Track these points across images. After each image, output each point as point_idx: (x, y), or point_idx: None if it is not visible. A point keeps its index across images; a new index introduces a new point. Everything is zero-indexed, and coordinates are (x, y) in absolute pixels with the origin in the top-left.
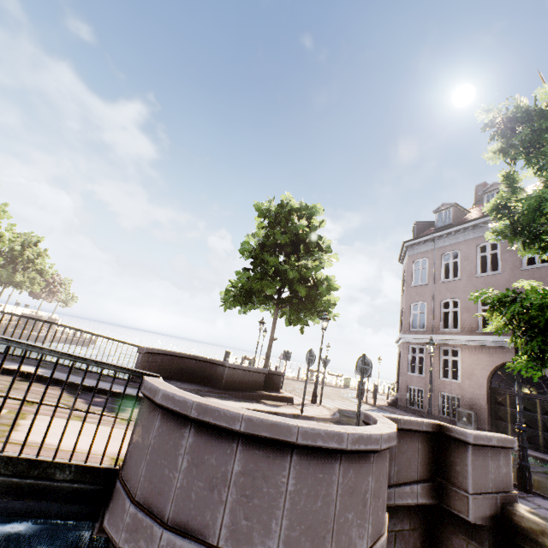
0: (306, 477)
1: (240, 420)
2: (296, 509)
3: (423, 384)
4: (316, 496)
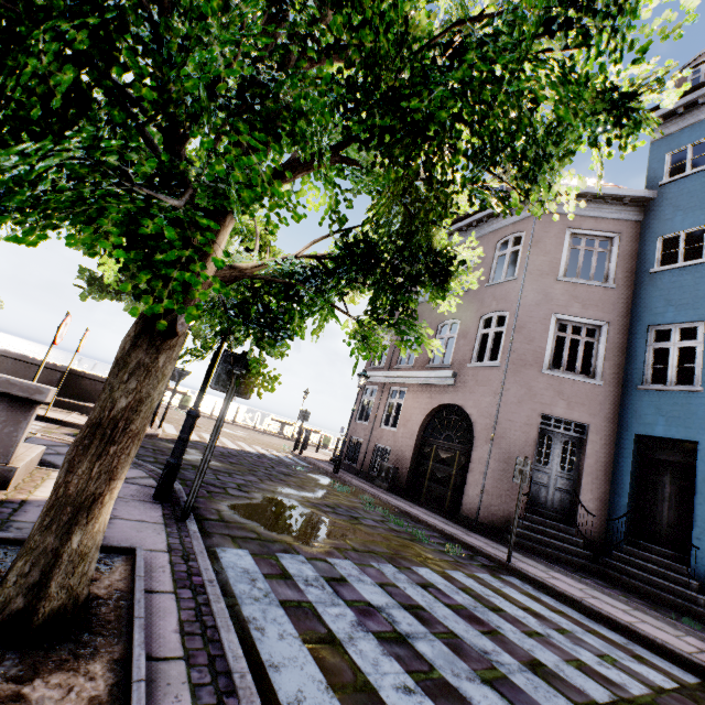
0: None
1: None
2: None
3: (364, 433)
4: None
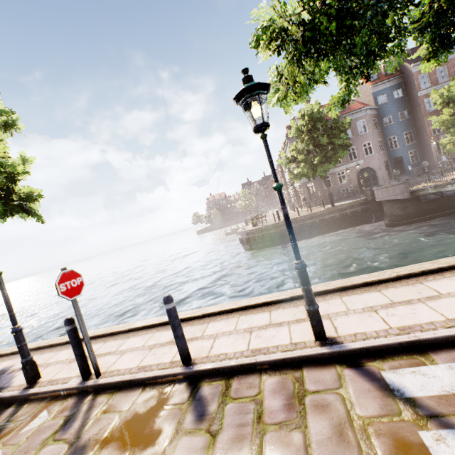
0: None
1: None
2: None
3: (333, 190)
4: None
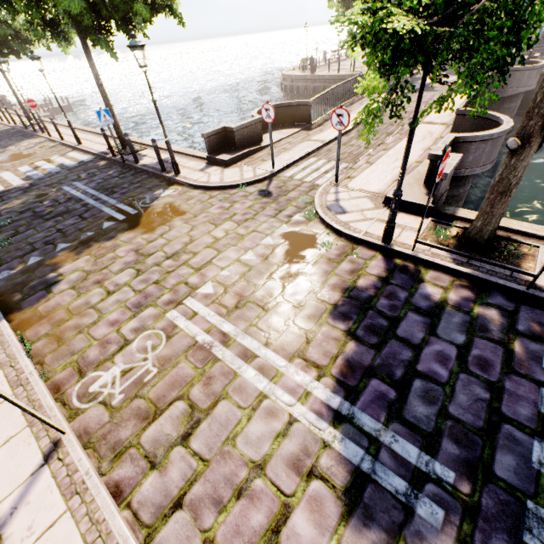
0: (540, 72)
1: (538, 67)
2: (537, 78)
3: None
4: (539, 75)
